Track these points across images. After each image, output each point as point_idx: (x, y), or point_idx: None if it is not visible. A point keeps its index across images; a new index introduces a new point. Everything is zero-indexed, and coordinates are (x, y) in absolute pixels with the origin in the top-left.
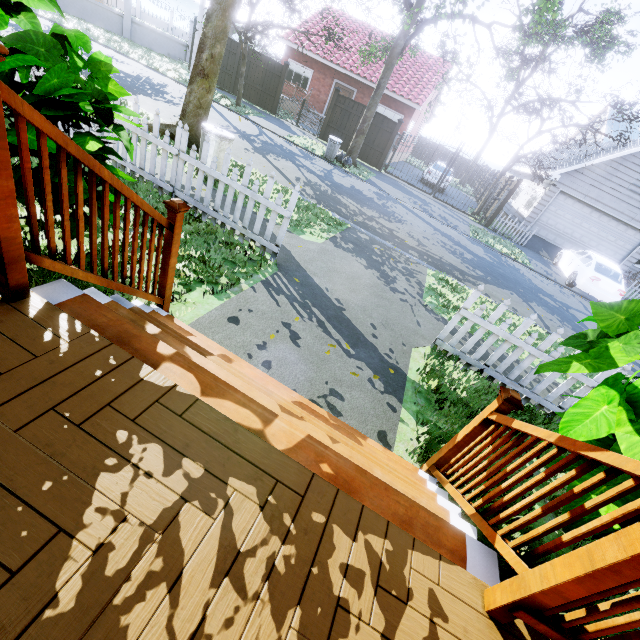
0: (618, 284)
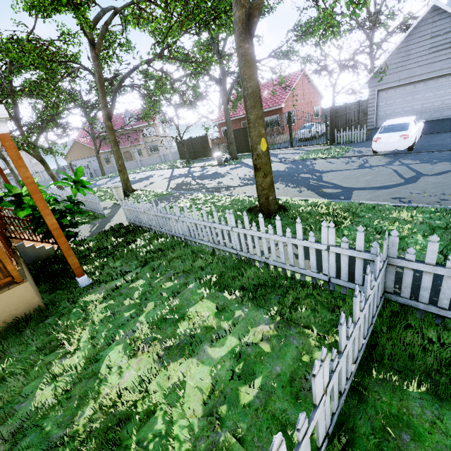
0: (402, 132)
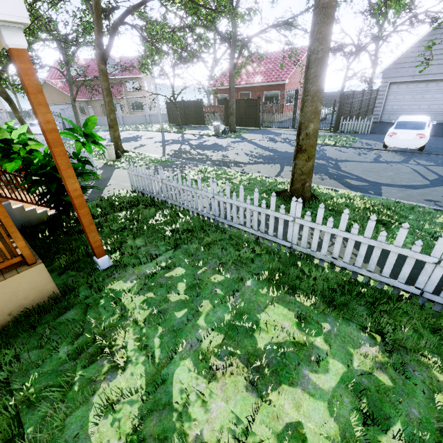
0: (418, 130)
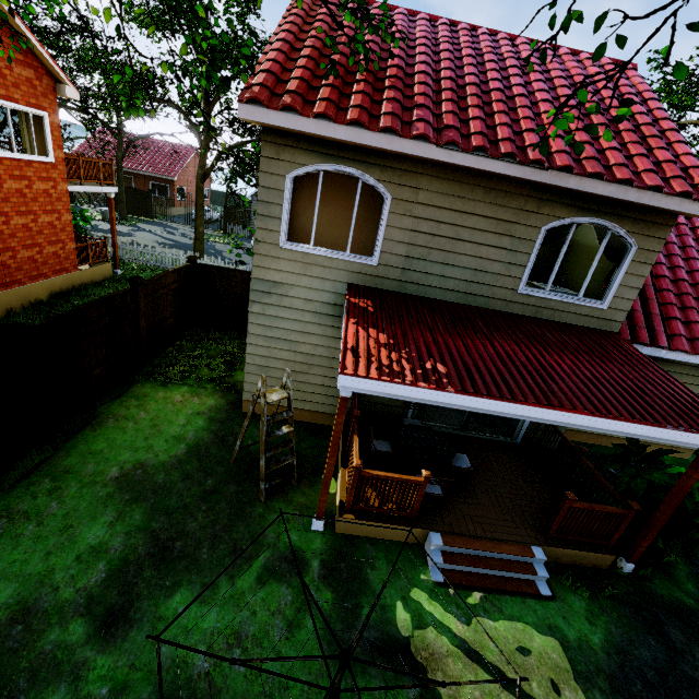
0: None
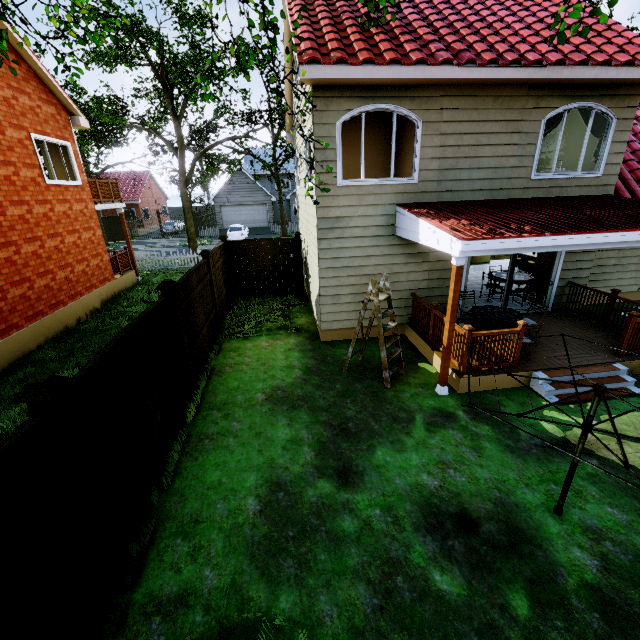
0: (240, 231)
